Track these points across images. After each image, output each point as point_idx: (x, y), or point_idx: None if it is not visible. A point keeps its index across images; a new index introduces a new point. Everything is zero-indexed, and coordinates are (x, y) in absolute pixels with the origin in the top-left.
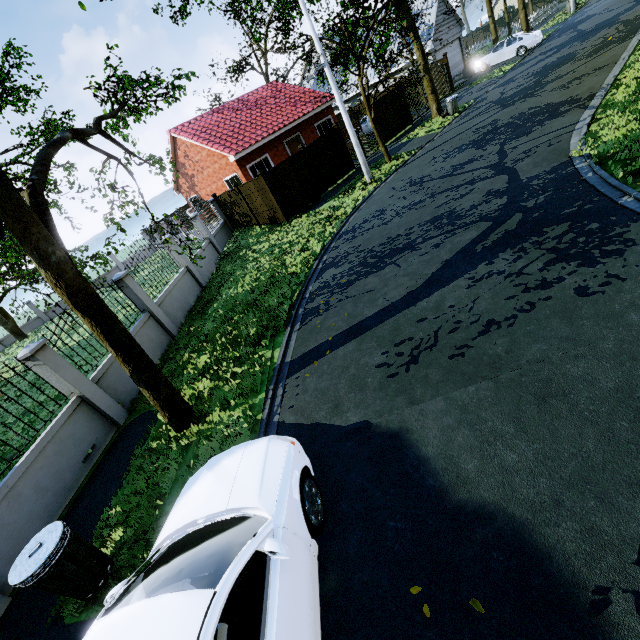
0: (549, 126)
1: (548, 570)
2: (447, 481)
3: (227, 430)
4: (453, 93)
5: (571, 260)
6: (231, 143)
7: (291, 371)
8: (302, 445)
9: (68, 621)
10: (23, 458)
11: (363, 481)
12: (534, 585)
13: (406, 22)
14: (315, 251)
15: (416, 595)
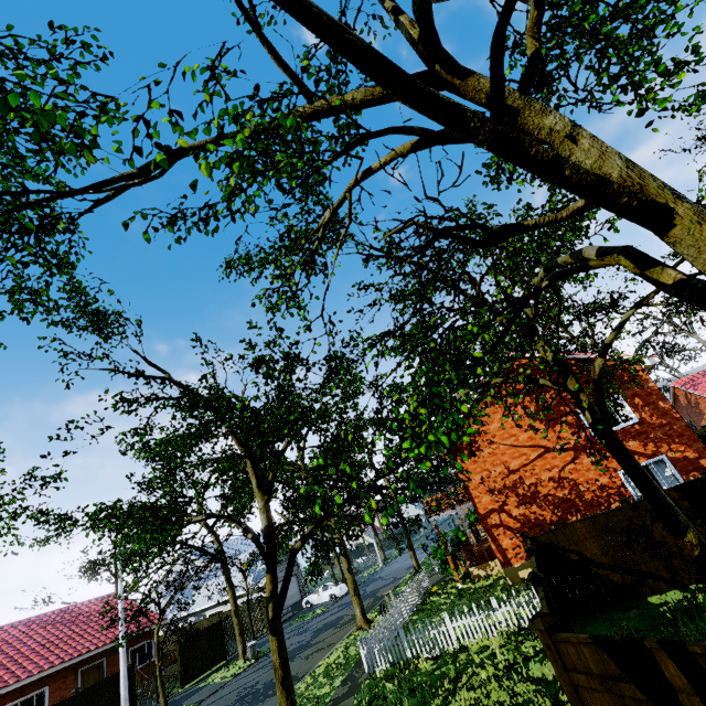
0: (263, 705)
1: None
2: None
3: None
4: None
5: None
6: (7, 670)
7: None
8: None
9: None
10: None
11: None
12: None
13: (225, 576)
14: None
15: None
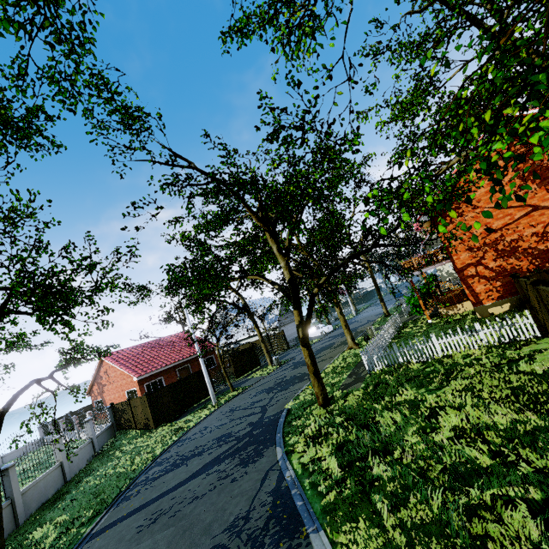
0: (294, 387)
1: None
2: None
3: None
4: (289, 349)
5: (242, 464)
6: (139, 368)
7: (91, 539)
8: None
9: None
10: None
11: None
12: None
13: (252, 320)
14: (156, 453)
15: None
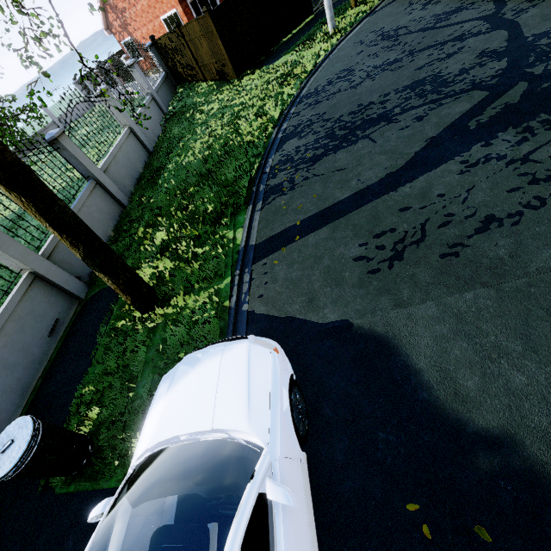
0: None
1: None
2: (443, 397)
3: (194, 316)
4: None
5: None
6: None
7: (257, 256)
8: (276, 339)
9: (58, 491)
10: None
11: (347, 386)
12: (548, 521)
13: None
14: (273, 117)
15: (413, 513)
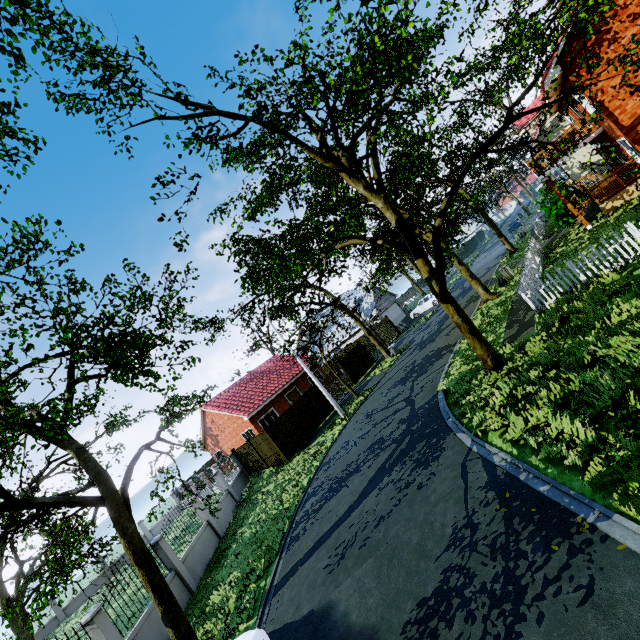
0: (435, 366)
1: None
2: (343, 629)
3: None
4: (400, 335)
5: (420, 466)
6: (245, 407)
7: (276, 591)
8: None
9: None
10: None
11: None
12: None
13: (348, 314)
14: (303, 485)
15: None
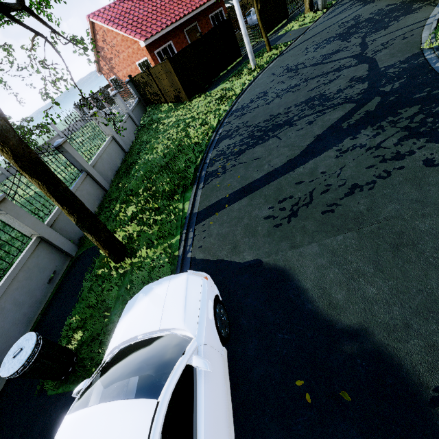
0: (404, 21)
1: (399, 373)
2: (322, 306)
3: (153, 263)
4: None
5: (421, 137)
6: (141, 29)
7: (198, 220)
8: (210, 275)
9: (50, 393)
10: (1, 283)
11: (257, 304)
12: (388, 383)
13: None
14: (212, 125)
15: (300, 386)
